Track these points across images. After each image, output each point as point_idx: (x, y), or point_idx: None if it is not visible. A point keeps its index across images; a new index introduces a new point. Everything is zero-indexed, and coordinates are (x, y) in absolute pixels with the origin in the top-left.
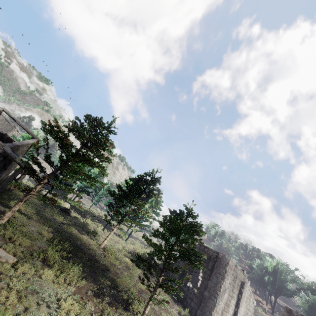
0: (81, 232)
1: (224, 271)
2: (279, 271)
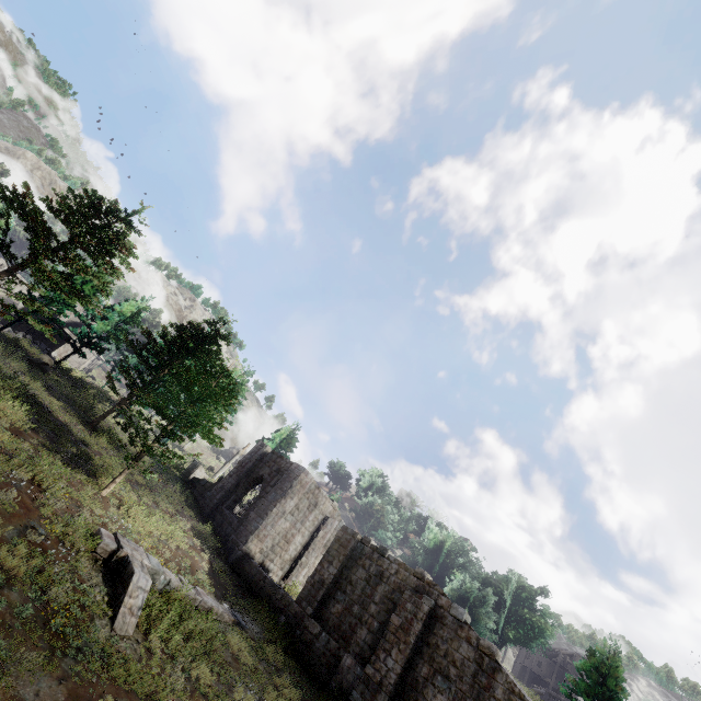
0: (58, 397)
1: (289, 487)
2: (446, 551)
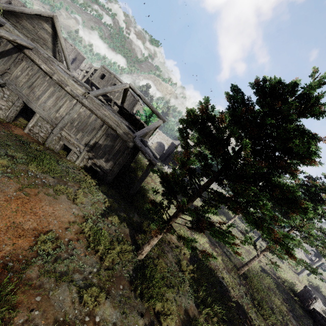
0: (211, 240)
1: None
2: None
